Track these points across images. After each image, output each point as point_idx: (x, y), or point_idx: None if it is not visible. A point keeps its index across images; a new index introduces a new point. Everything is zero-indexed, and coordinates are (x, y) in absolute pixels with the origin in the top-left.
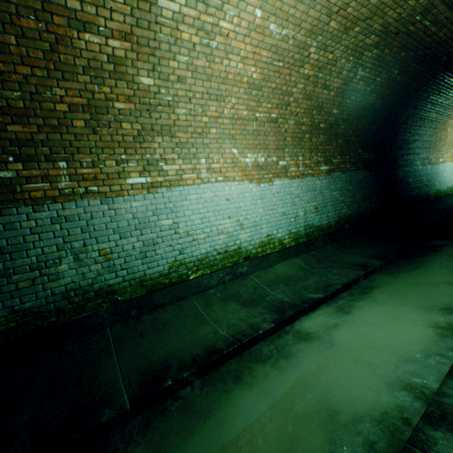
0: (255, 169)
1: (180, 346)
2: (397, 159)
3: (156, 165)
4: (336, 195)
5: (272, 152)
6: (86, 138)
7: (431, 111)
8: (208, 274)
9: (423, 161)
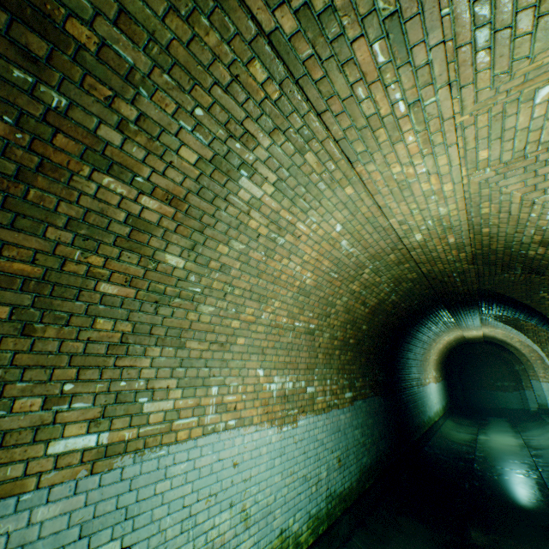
0: (279, 401)
1: None
2: (402, 380)
3: (132, 401)
4: (358, 433)
5: (301, 373)
6: None
7: (425, 334)
8: None
9: (417, 381)
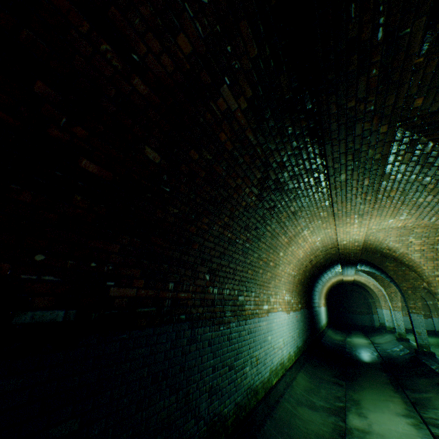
0: (287, 304)
1: (314, 438)
2: (313, 302)
3: (269, 297)
4: (302, 324)
5: (290, 293)
6: (260, 279)
7: (325, 277)
8: (280, 381)
9: (318, 304)
